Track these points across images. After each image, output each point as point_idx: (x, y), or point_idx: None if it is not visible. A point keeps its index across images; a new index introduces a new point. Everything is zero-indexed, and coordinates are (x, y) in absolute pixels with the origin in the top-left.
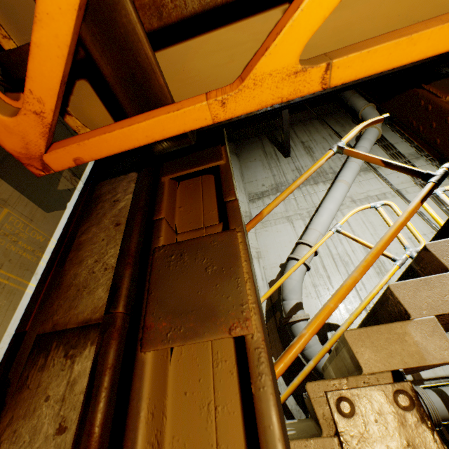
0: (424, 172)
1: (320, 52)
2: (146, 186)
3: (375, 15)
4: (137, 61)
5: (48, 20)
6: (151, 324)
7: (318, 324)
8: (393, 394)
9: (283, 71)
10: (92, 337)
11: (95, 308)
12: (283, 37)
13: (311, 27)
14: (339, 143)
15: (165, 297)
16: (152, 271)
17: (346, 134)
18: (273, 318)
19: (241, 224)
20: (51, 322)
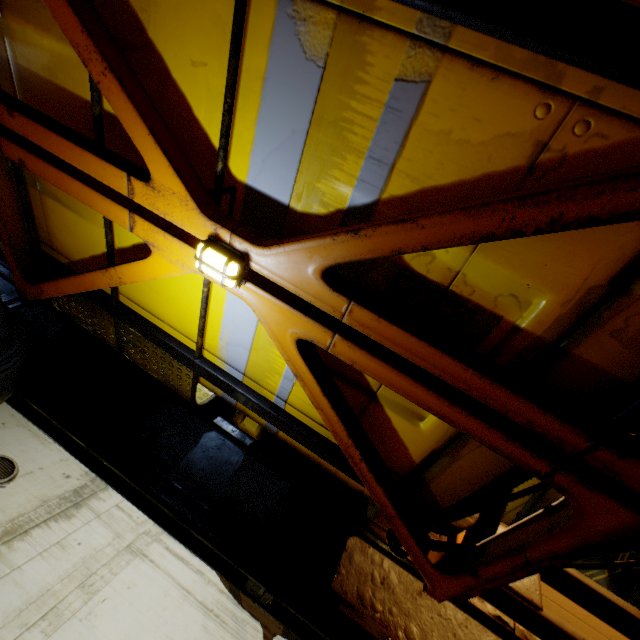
0: None
1: None
2: None
3: None
4: None
5: None
6: (529, 596)
7: None
8: None
9: None
10: None
11: None
12: None
13: None
14: None
15: None
16: None
17: None
18: None
19: None
20: None
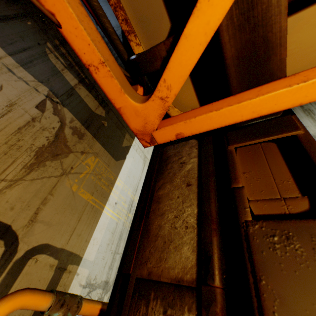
0: None
1: None
2: (211, 153)
3: None
4: (266, 37)
5: (206, 8)
6: None
7: None
8: None
9: None
10: (188, 302)
11: (184, 267)
12: None
13: None
14: None
15: (283, 292)
16: (252, 249)
17: None
18: None
19: None
20: (146, 268)
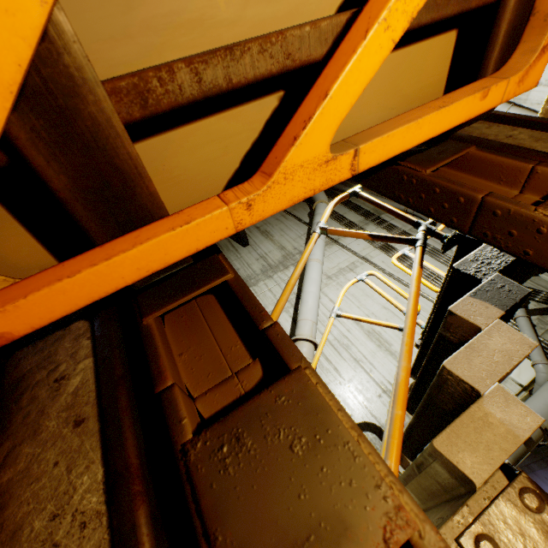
0: (409, 238)
1: None
2: (117, 339)
3: (360, 103)
4: (114, 163)
5: None
6: None
7: (398, 444)
8: (519, 498)
9: (315, 161)
10: None
11: None
12: (313, 125)
13: (340, 114)
14: (320, 224)
15: (246, 533)
16: (198, 491)
17: (298, 212)
18: None
19: (303, 356)
20: None
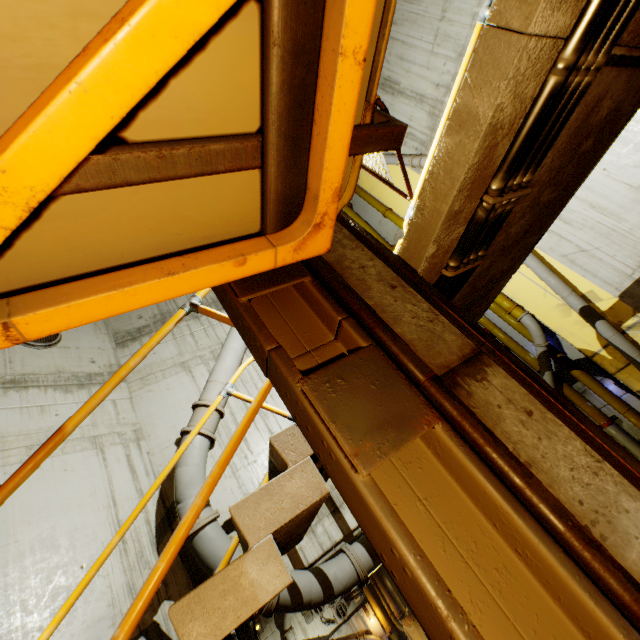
0: None
1: (49, 259)
2: None
3: (117, 227)
4: None
5: None
6: None
7: (141, 607)
8: None
9: None
10: None
11: None
12: None
13: None
14: (194, 299)
15: None
16: None
17: None
18: (171, 533)
19: None
20: None
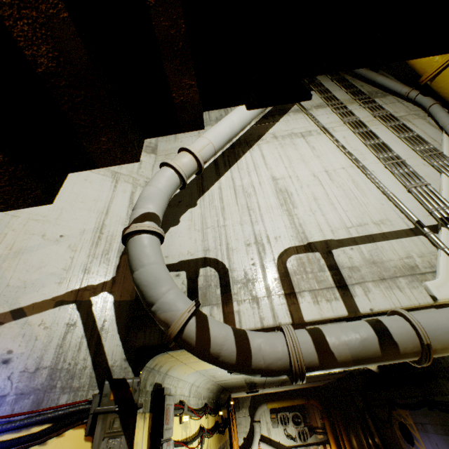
0: None
1: None
2: None
3: None
4: None
5: None
6: None
7: None
8: None
9: None
10: None
11: None
12: None
13: None
14: None
15: None
16: None
17: None
18: None
19: None
20: None
